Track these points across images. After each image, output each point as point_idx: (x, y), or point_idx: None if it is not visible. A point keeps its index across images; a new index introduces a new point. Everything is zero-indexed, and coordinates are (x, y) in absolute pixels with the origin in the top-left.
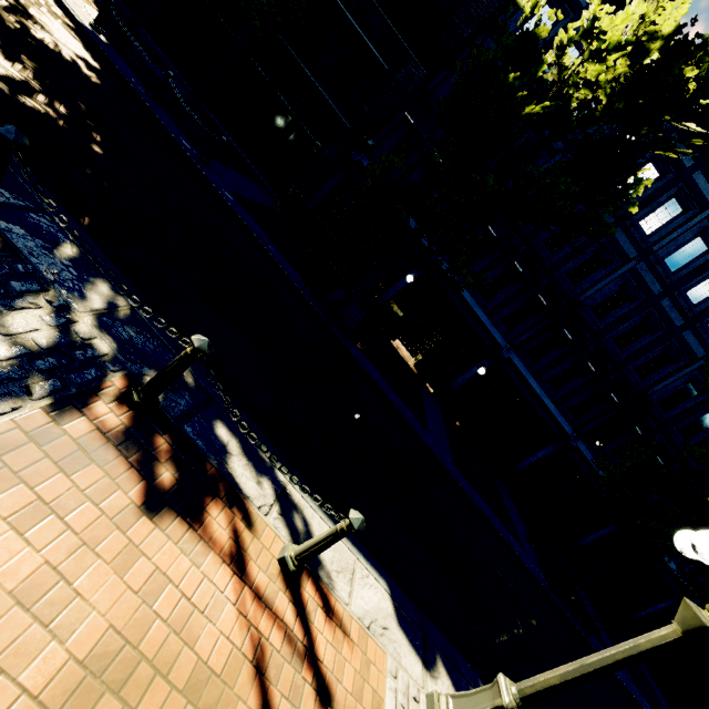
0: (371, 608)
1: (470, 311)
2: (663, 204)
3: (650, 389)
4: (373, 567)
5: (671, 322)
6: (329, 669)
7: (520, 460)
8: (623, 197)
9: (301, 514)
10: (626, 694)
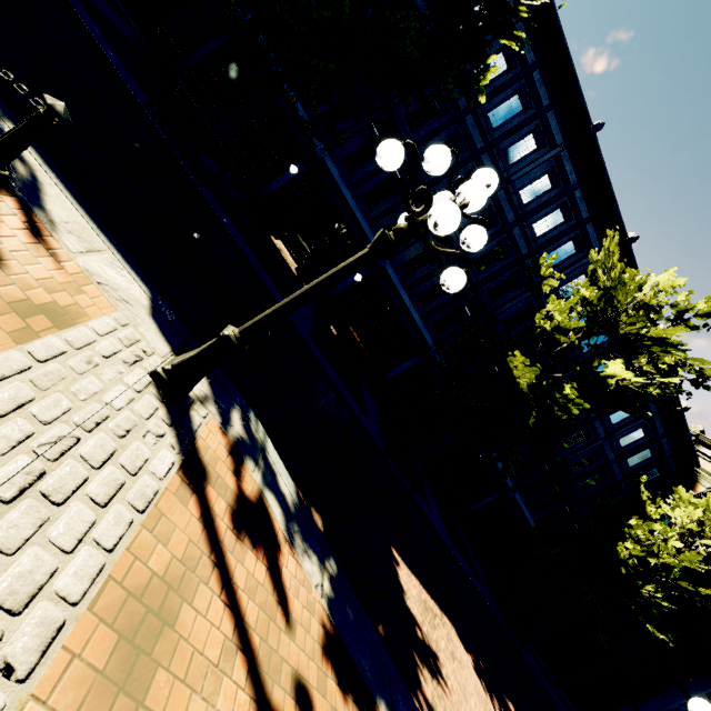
0: (113, 282)
1: (352, 216)
2: (523, 138)
3: (498, 310)
4: (135, 272)
5: (519, 250)
6: (10, 253)
7: (388, 370)
8: (474, 83)
9: (31, 170)
10: (439, 540)
